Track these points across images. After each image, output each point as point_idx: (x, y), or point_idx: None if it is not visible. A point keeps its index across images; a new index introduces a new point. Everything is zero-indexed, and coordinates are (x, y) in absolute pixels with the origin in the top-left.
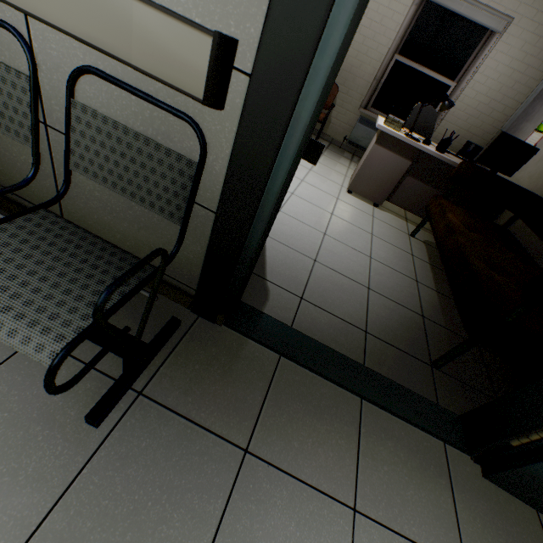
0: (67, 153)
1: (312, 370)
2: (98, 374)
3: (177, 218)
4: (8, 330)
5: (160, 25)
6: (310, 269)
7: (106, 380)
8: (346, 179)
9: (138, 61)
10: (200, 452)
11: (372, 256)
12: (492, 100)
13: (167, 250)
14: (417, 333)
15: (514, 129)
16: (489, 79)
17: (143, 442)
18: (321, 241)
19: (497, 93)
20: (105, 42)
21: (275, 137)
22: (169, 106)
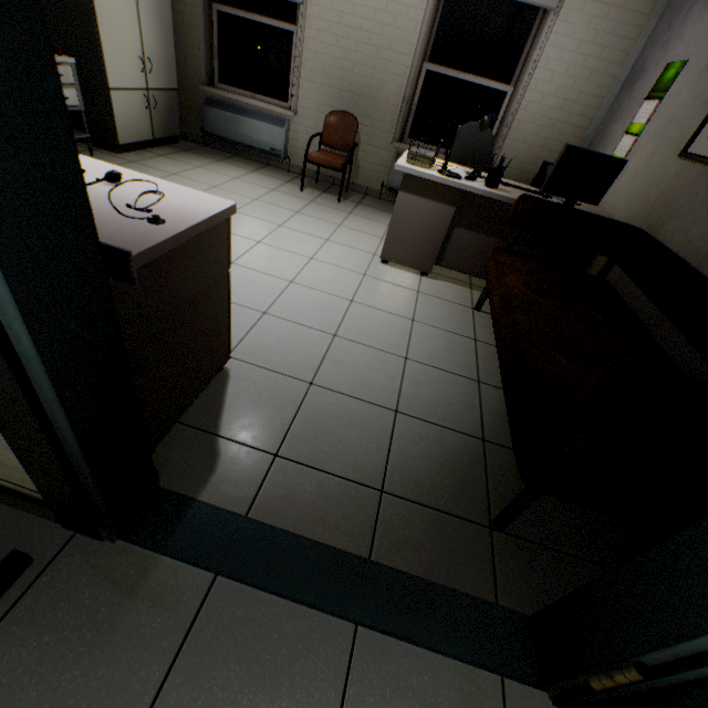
0: None
1: (269, 591)
2: None
3: None
4: None
5: None
6: (301, 400)
7: None
8: (383, 243)
9: None
10: None
11: (410, 356)
12: (566, 101)
13: None
14: (470, 472)
15: (601, 135)
16: (555, 74)
17: None
18: (326, 348)
19: (570, 91)
20: None
21: None
22: None
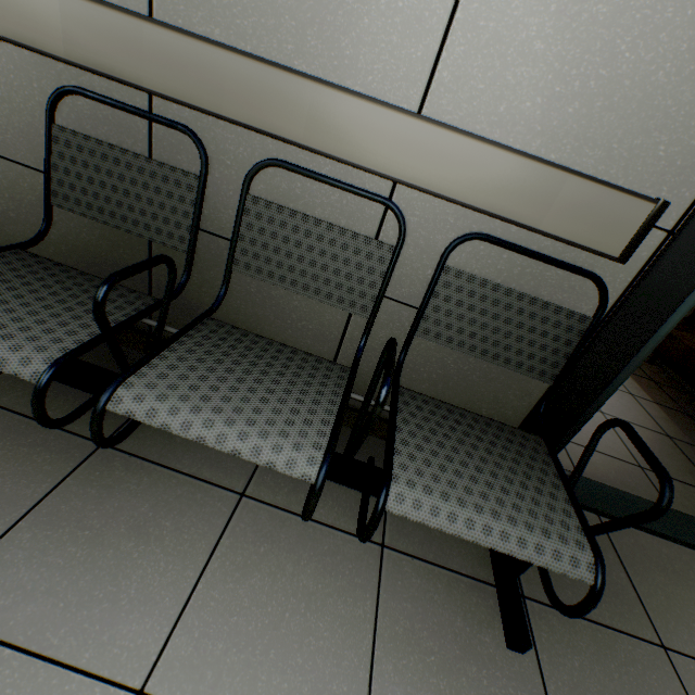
0: (419, 319)
1: (639, 527)
2: (470, 581)
3: (549, 376)
4: (533, 546)
5: (593, 195)
6: None
7: (482, 587)
8: None
9: (548, 226)
10: (629, 660)
11: None
12: None
13: (475, 409)
14: (679, 458)
15: None
16: None
17: (573, 661)
18: None
19: None
20: (511, 211)
21: (687, 285)
22: (572, 265)
